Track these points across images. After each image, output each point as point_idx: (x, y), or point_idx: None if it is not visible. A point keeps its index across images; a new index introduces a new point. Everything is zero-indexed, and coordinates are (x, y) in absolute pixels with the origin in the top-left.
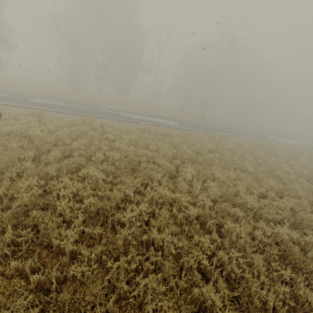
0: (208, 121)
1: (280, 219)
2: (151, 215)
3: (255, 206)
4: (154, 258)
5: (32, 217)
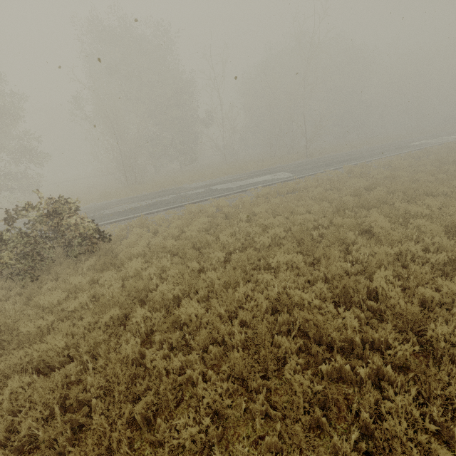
0: (316, 155)
1: None
2: (385, 281)
3: None
4: (453, 318)
5: (277, 324)
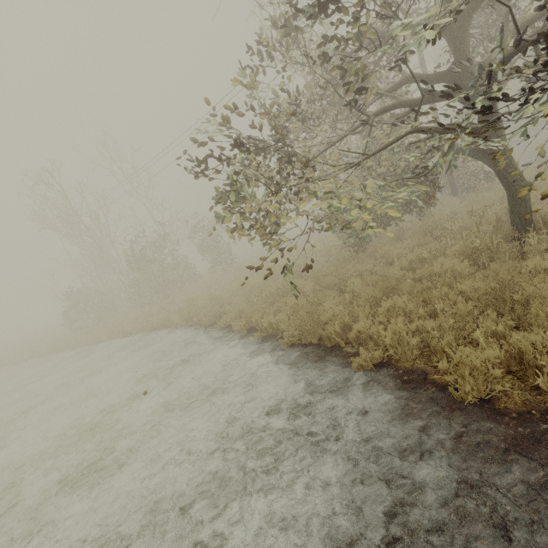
0: None
1: None
2: None
3: None
4: None
5: None
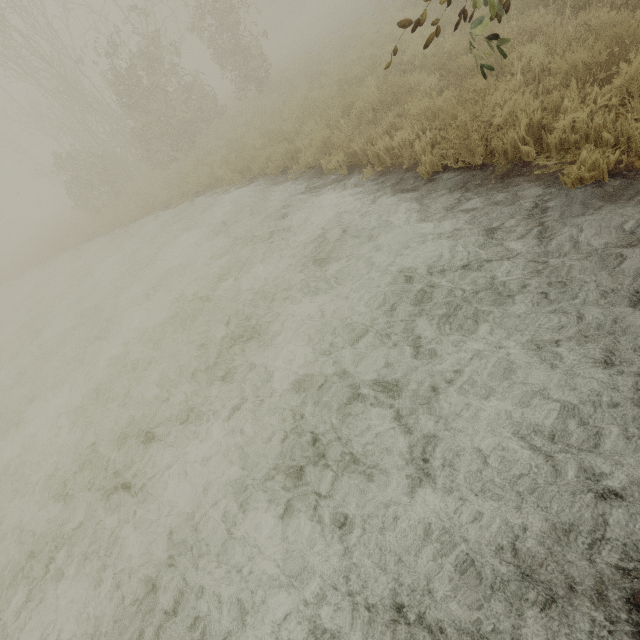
0: None
1: None
2: None
3: None
4: None
5: None
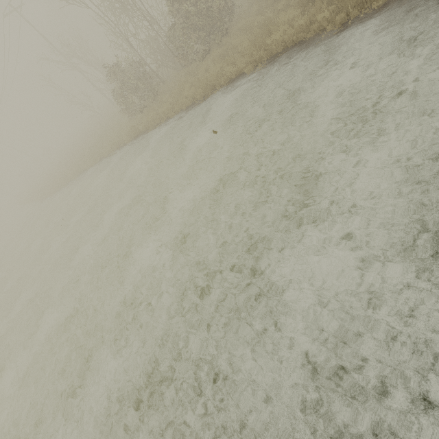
0: None
1: None
2: None
3: None
4: None
5: None
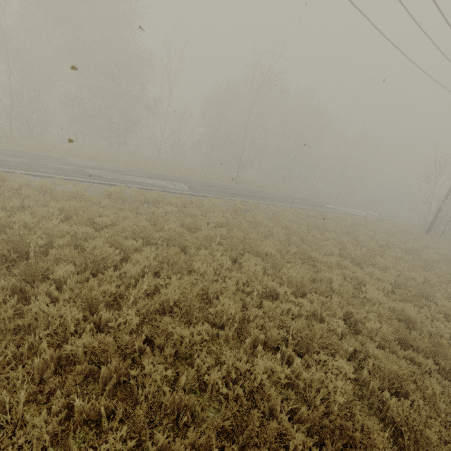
0: (246, 185)
1: (289, 336)
2: None
3: (249, 315)
4: None
5: None
